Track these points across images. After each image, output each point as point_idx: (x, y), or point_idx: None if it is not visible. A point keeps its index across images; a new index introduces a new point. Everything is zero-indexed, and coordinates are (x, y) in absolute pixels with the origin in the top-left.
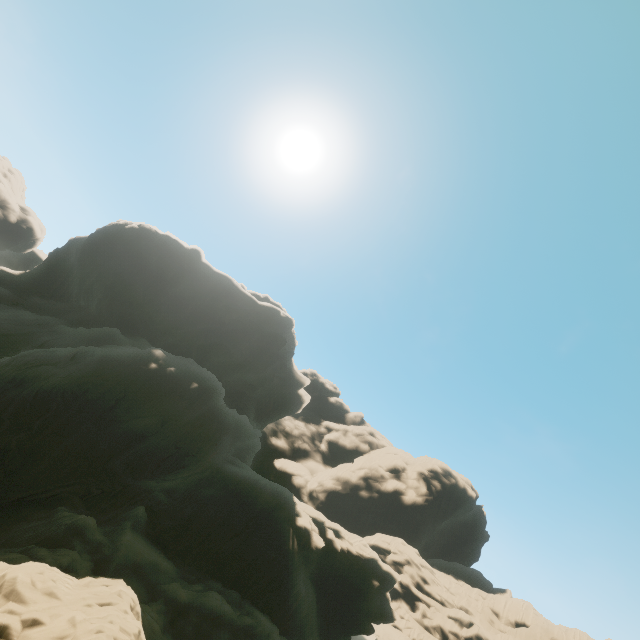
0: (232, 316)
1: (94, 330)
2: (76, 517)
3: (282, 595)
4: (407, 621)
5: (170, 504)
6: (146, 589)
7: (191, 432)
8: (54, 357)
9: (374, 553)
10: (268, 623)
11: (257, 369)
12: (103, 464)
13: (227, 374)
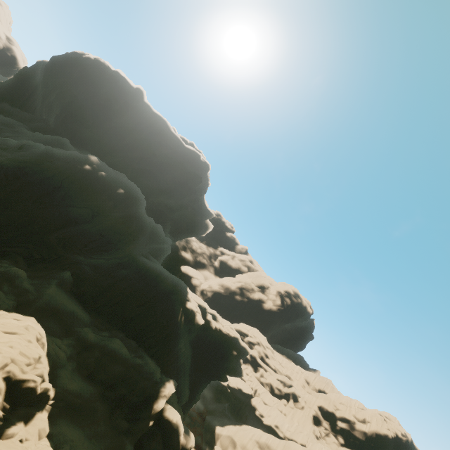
0: (162, 151)
1: (47, 136)
2: (9, 268)
3: (167, 349)
4: (250, 377)
5: (93, 275)
6: (62, 328)
7: (114, 226)
8: (5, 144)
9: (237, 334)
10: (153, 365)
11: (176, 197)
12: (41, 236)
13: (153, 196)
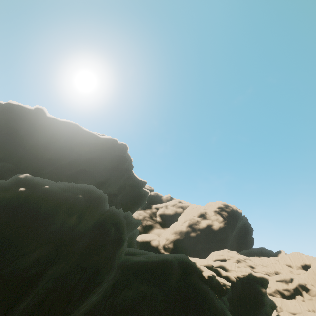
0: (85, 149)
1: None
2: None
3: None
4: None
5: None
6: None
7: (93, 245)
8: None
9: (248, 269)
10: None
11: (114, 182)
12: None
13: None
